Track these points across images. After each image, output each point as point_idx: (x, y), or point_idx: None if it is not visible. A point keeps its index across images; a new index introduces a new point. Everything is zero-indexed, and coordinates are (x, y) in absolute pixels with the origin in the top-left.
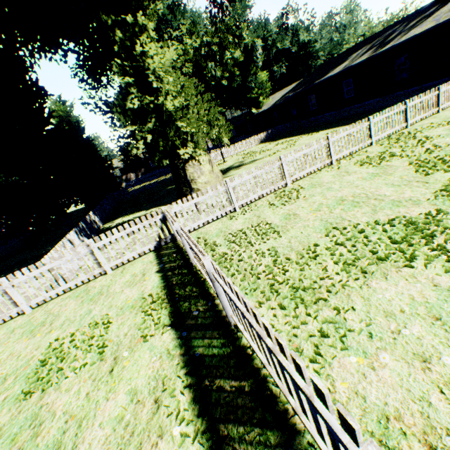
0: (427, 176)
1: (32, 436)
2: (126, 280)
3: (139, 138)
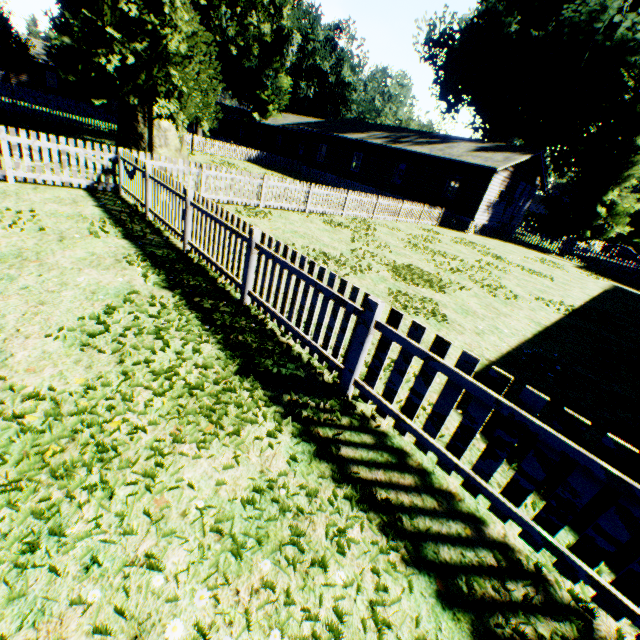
0: (353, 243)
1: None
2: (47, 198)
3: (117, 51)
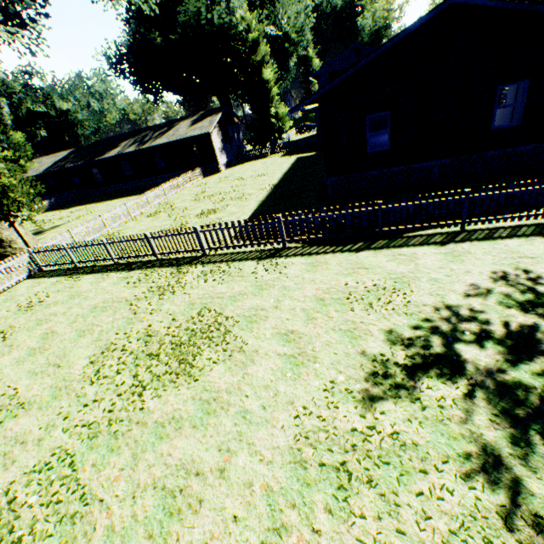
0: (171, 218)
1: (57, 303)
2: (26, 289)
3: None
